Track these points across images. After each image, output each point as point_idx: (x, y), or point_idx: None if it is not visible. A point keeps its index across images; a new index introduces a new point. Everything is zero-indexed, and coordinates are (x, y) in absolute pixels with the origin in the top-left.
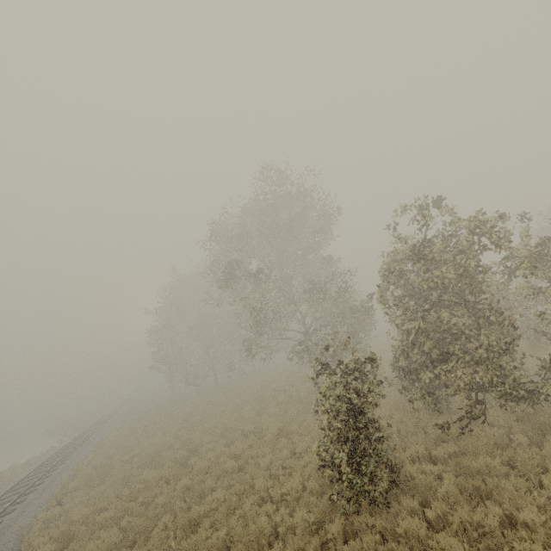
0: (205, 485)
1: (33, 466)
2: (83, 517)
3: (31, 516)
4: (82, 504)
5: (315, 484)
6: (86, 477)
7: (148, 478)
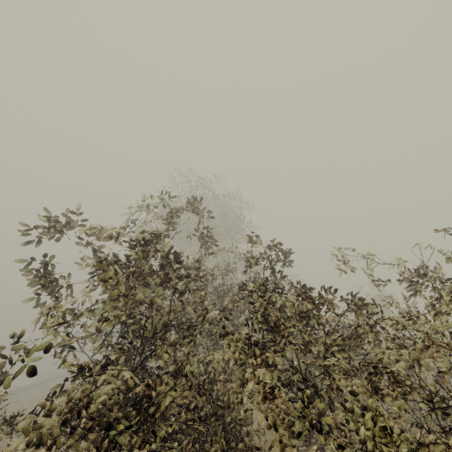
0: None
1: None
2: None
3: None
4: None
5: None
6: None
7: None
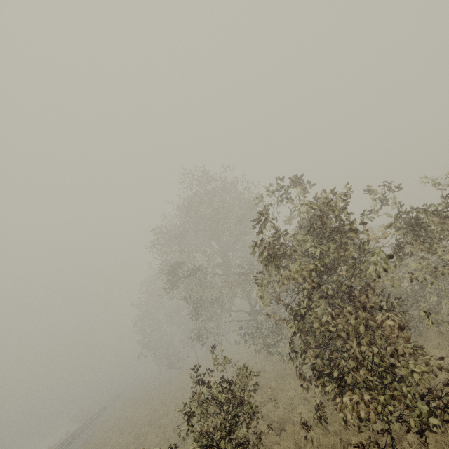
0: None
1: None
2: None
3: None
4: None
5: None
6: None
7: None
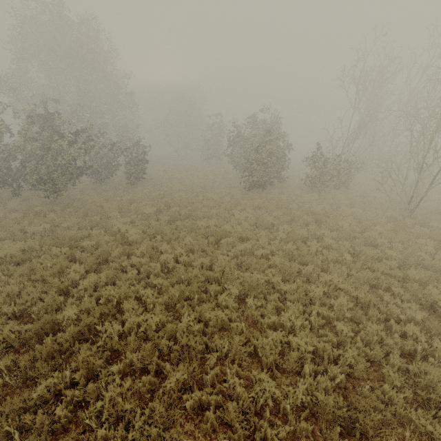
0: None
1: None
2: None
3: None
4: None
5: None
6: None
7: None
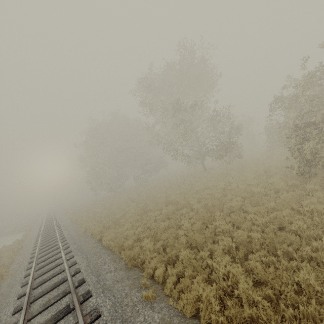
0: (221, 200)
1: (27, 241)
2: (140, 232)
3: (91, 244)
4: (127, 230)
5: (296, 181)
6: (102, 226)
7: (162, 212)
